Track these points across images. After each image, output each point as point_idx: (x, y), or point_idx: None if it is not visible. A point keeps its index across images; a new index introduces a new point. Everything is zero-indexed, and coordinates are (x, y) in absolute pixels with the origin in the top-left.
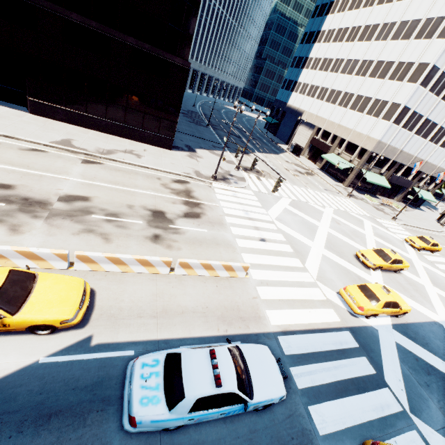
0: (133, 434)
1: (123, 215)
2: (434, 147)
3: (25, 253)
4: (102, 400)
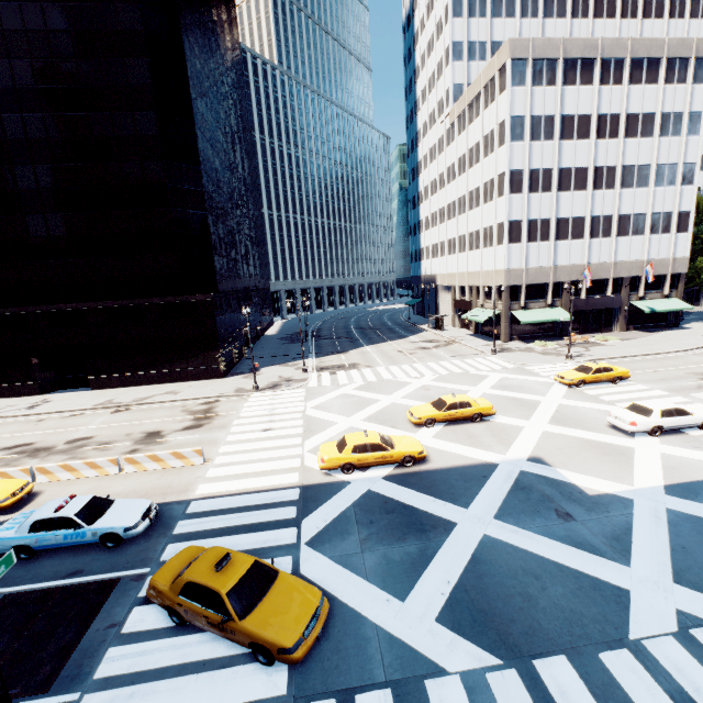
0: None
1: (115, 442)
2: (610, 241)
3: (1, 473)
4: None
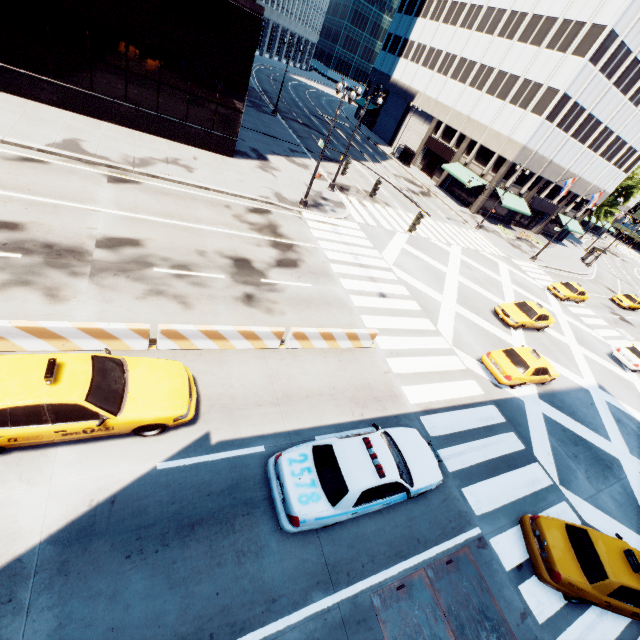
0: (289, 534)
1: (195, 266)
2: (593, 156)
3: (91, 331)
4: (245, 503)
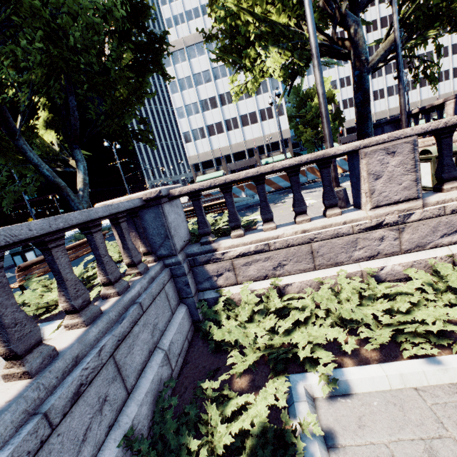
0: None
1: None
2: (239, 130)
3: None
4: None
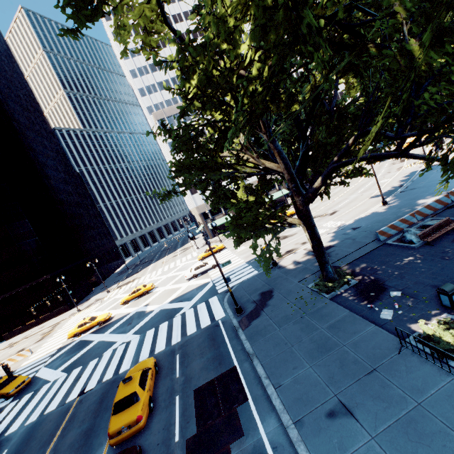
0: None
1: (3, 360)
2: None
3: None
4: None
